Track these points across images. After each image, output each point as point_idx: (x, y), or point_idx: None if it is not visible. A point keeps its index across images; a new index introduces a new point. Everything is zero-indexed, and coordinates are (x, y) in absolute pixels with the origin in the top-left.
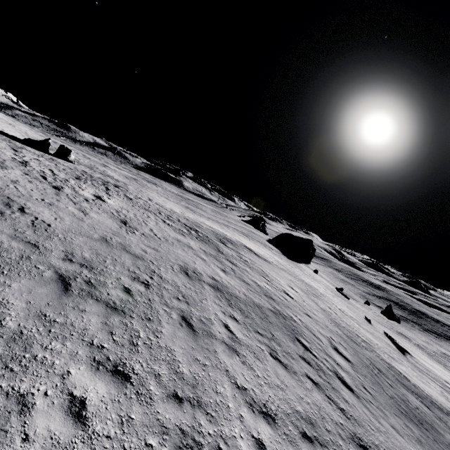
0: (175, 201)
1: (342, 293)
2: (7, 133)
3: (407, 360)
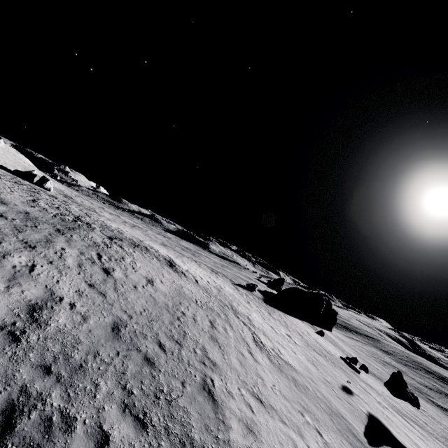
0: (159, 241)
1: (347, 361)
2: (3, 166)
3: (360, 447)
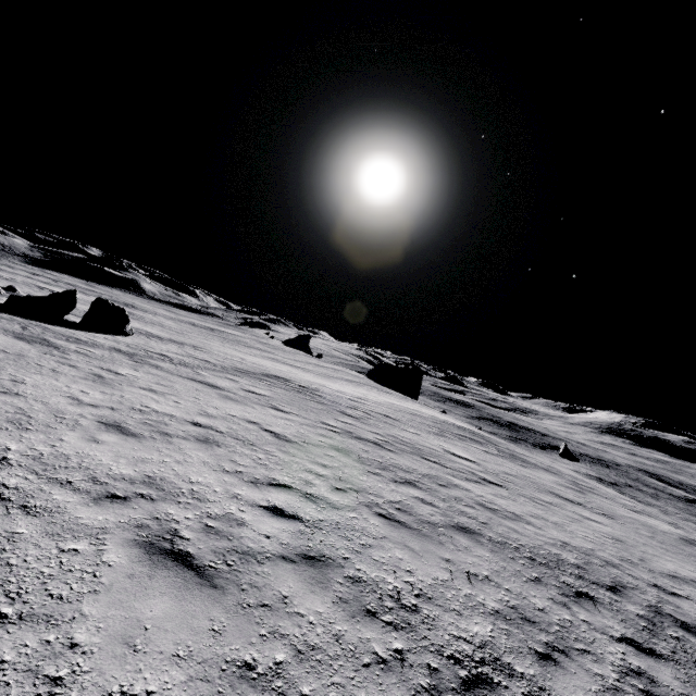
0: (248, 352)
1: None
2: None
3: None
